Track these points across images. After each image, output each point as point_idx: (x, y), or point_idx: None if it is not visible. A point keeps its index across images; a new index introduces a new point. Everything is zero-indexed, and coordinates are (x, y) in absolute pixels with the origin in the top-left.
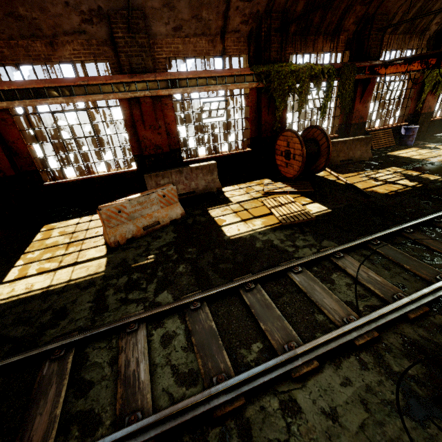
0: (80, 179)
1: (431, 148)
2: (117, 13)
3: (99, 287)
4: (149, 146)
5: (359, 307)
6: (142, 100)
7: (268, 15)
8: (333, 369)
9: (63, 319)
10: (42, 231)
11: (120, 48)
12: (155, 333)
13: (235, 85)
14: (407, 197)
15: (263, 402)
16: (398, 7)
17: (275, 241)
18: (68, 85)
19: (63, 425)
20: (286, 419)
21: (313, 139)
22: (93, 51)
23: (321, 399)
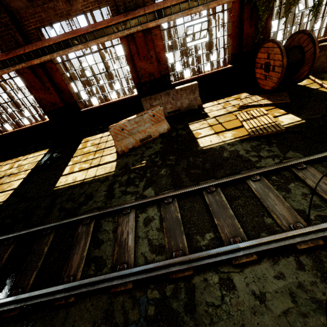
0: (101, 106)
1: None
2: None
3: (111, 182)
4: (144, 75)
5: (310, 216)
6: (136, 35)
7: None
8: (270, 264)
9: (90, 200)
10: (82, 143)
11: None
12: (141, 216)
13: (216, 2)
14: None
15: (207, 275)
16: None
17: (241, 151)
18: (83, 34)
19: (87, 262)
20: (222, 291)
21: (297, 47)
22: None
23: (254, 284)
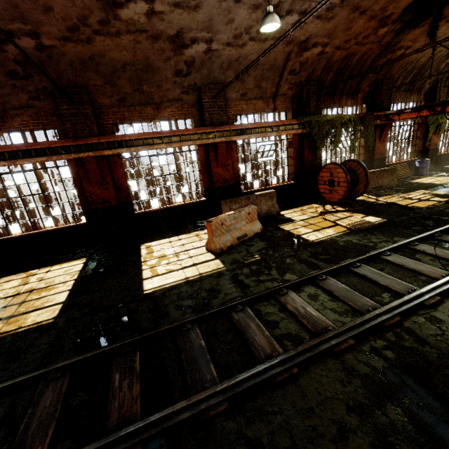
0: (162, 209)
1: (445, 176)
2: (206, 86)
3: (230, 275)
4: (219, 180)
5: (448, 270)
6: (219, 144)
7: (307, 83)
8: None
9: (218, 294)
10: (143, 248)
11: (205, 109)
12: (301, 295)
13: (285, 131)
14: (445, 208)
15: (412, 319)
16: (400, 74)
17: (354, 240)
18: (169, 136)
19: (275, 341)
20: (435, 325)
21: (350, 170)
22: (184, 112)
23: None
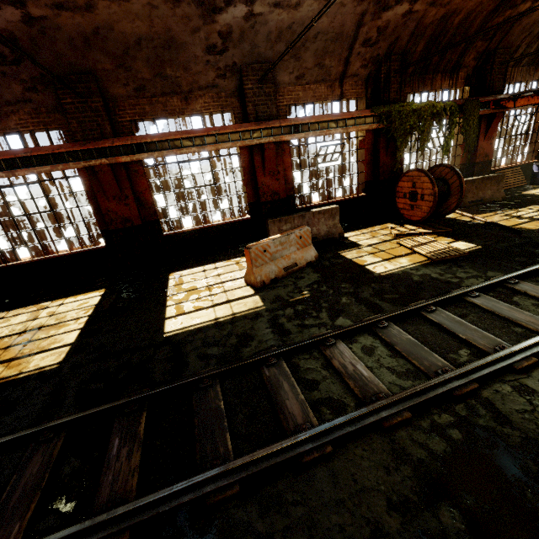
0: (196, 229)
1: None
2: (249, 67)
3: (269, 317)
4: (267, 193)
5: None
6: (266, 146)
7: (388, 58)
8: None
9: (251, 341)
10: (172, 278)
11: (248, 98)
12: (353, 346)
13: (355, 127)
14: None
15: (494, 387)
16: (522, 39)
17: (433, 274)
18: (201, 135)
19: (311, 407)
20: (525, 397)
21: (440, 179)
22: (221, 103)
23: None
